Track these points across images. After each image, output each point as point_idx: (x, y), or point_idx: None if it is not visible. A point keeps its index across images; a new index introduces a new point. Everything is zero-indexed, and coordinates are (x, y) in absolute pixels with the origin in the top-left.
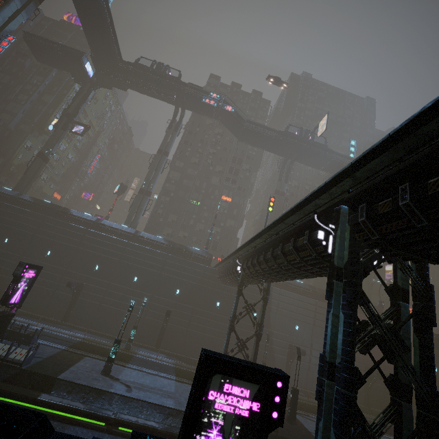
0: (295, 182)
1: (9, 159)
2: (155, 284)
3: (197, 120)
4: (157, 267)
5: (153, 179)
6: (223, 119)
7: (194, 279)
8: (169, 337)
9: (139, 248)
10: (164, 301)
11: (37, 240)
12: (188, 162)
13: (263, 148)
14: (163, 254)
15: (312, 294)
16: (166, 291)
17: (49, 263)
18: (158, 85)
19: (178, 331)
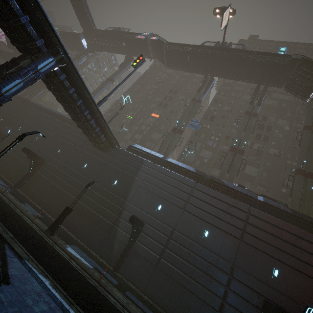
0: (228, 107)
1: (40, 97)
2: (47, 143)
3: (150, 71)
4: (55, 132)
5: (96, 93)
6: (156, 54)
7: (76, 143)
8: (32, 183)
9: (51, 119)
10: (45, 155)
11: (2, 112)
12: (137, 96)
13: (185, 68)
14: (64, 124)
15: (194, 177)
16: (51, 149)
17: (0, 124)
18: (115, 39)
19: (41, 179)
